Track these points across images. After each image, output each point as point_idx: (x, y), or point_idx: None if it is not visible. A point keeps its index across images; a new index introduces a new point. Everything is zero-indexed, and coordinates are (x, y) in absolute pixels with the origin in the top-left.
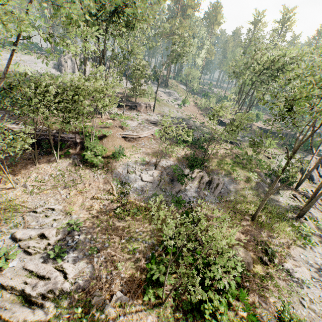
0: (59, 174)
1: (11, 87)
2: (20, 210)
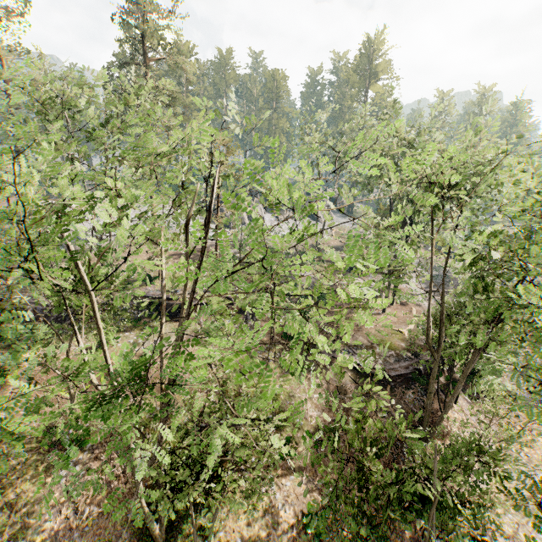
0: (477, 421)
1: (474, 333)
2: (528, 496)
